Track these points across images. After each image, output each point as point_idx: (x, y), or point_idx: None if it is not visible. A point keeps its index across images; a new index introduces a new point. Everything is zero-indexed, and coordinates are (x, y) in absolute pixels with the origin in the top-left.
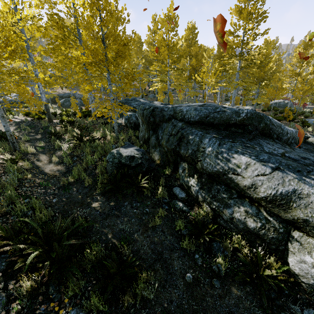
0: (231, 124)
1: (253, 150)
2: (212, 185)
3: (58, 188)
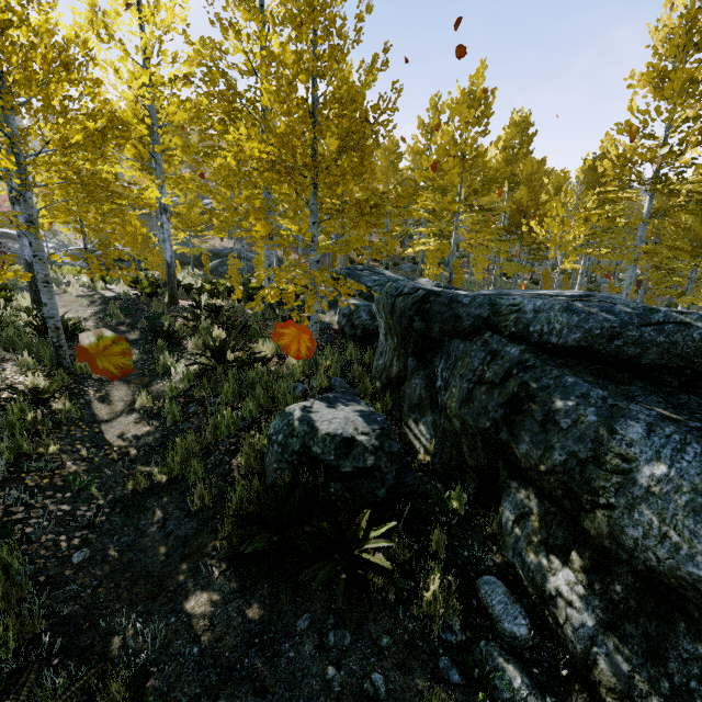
0: None
1: None
2: (668, 630)
3: (112, 503)
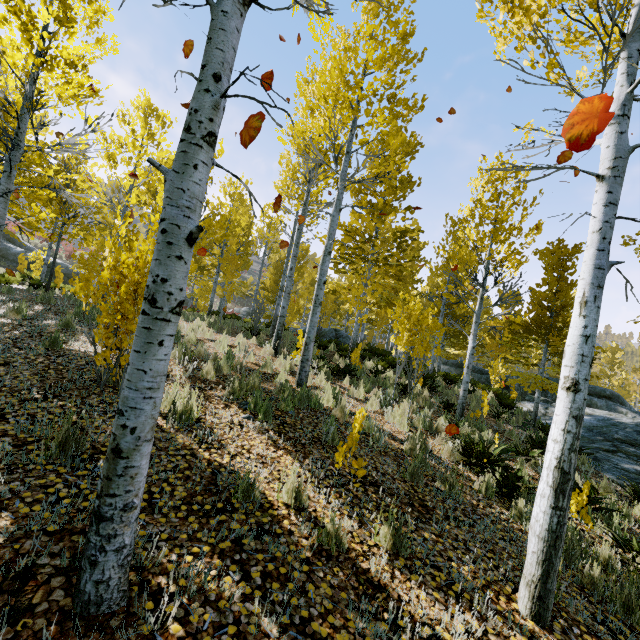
0: (602, 396)
1: (627, 407)
2: None
3: None
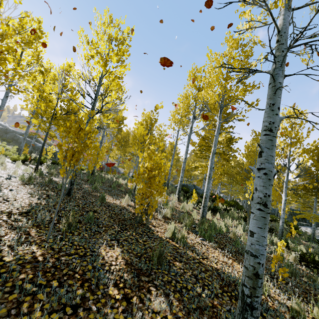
0: None
1: None
2: None
3: None
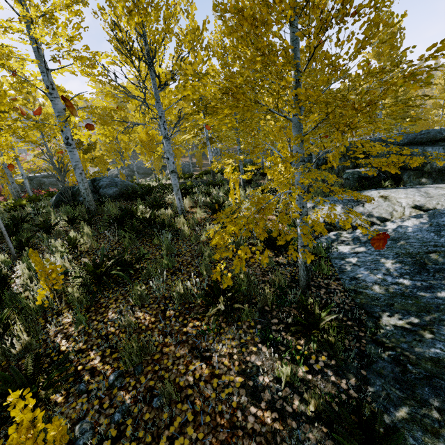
0: (437, 140)
1: None
2: (443, 176)
3: None
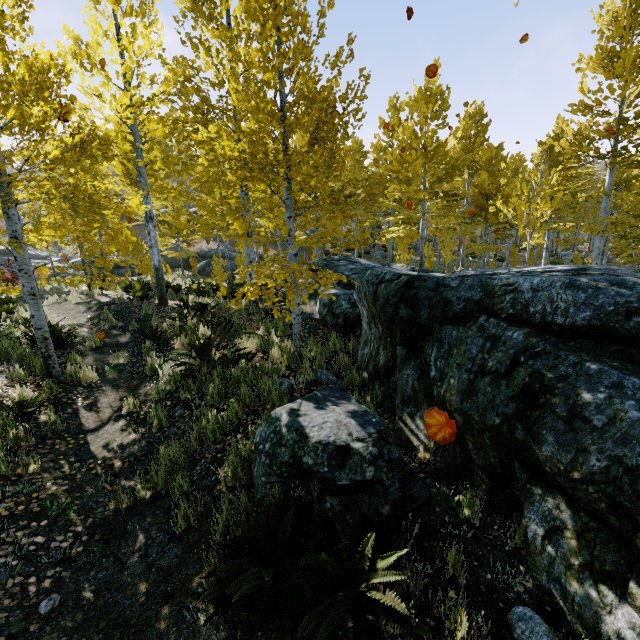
0: None
1: None
2: None
3: (91, 529)
